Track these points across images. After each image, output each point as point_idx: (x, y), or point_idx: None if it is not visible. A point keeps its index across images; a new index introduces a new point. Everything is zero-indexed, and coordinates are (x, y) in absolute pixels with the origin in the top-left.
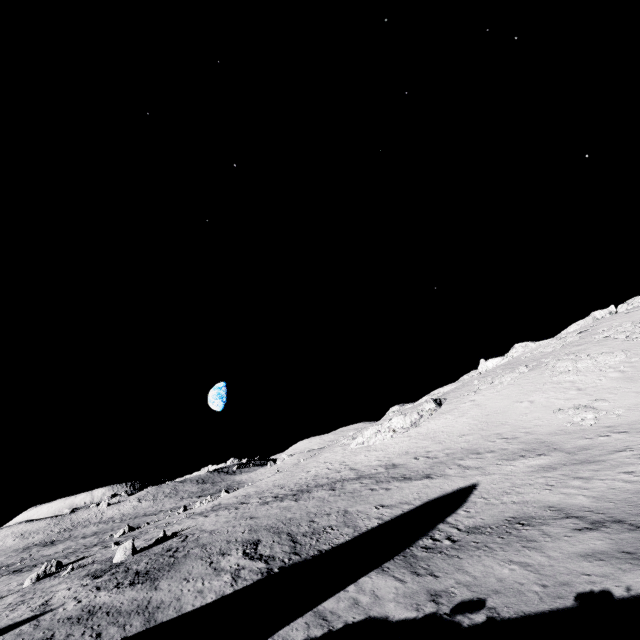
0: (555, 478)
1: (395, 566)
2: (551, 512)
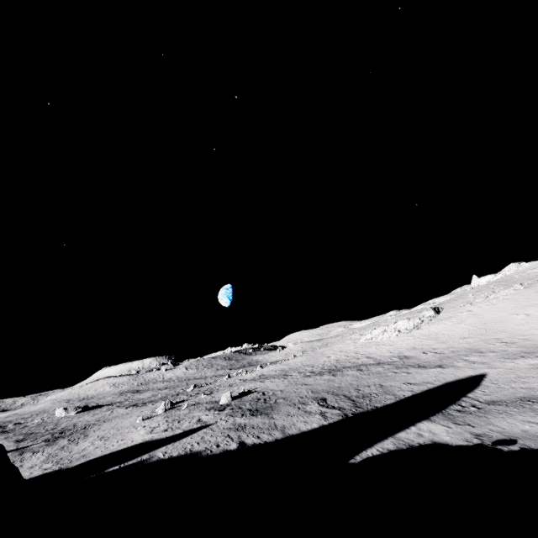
0: None
1: (439, 419)
2: None
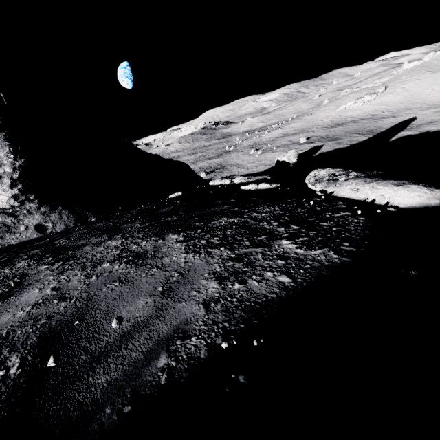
0: (439, 114)
1: (405, 131)
2: (439, 120)
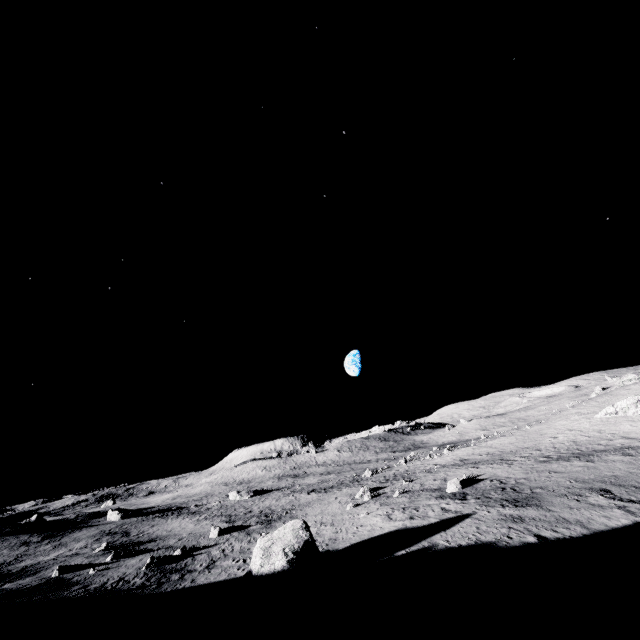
0: None
1: None
2: None
